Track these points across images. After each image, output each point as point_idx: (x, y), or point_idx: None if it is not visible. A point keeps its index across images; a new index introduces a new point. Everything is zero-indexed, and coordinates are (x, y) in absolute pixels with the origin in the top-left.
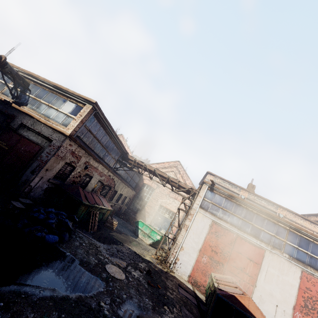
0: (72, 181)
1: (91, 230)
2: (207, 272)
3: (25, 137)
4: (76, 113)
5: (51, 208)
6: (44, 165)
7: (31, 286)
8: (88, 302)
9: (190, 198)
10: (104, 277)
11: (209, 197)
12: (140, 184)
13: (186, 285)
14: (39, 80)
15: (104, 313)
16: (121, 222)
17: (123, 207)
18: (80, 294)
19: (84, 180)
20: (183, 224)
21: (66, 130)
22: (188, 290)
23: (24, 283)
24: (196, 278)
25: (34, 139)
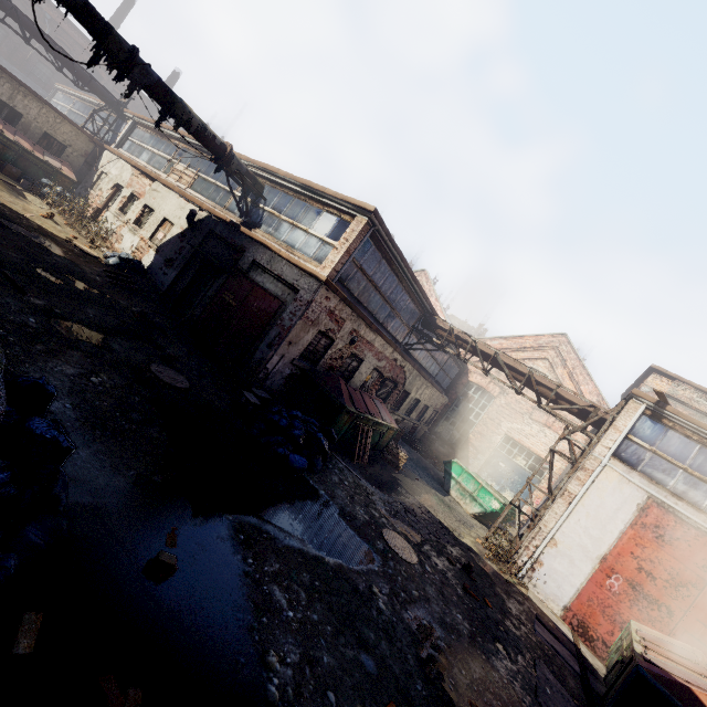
0: (329, 366)
1: (358, 460)
2: (618, 614)
3: (259, 285)
4: (338, 234)
5: (296, 411)
6: (287, 335)
7: (274, 526)
8: (353, 579)
9: (588, 429)
10: (379, 548)
11: (646, 435)
12: (461, 382)
13: (556, 625)
14: (278, 178)
15: (378, 605)
16: (416, 458)
17: (421, 427)
18: (341, 562)
19: (349, 365)
20: (561, 489)
21: (320, 270)
22: (558, 636)
23: (265, 519)
24: (584, 617)
25: (271, 288)
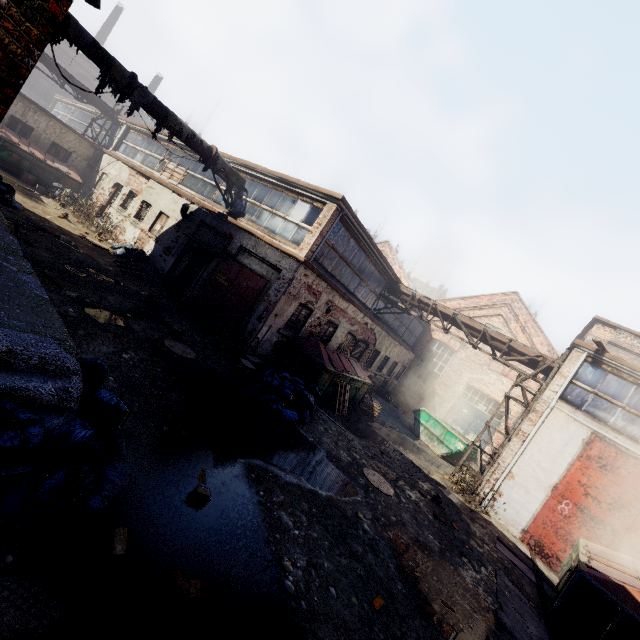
0: (309, 333)
1: (339, 412)
2: (569, 534)
3: (247, 267)
4: (312, 220)
5: (285, 373)
6: (273, 309)
7: (276, 467)
8: (342, 507)
9: (541, 375)
10: (361, 483)
11: (588, 379)
12: (425, 339)
13: (515, 545)
14: (258, 172)
15: (363, 527)
16: (388, 408)
17: (391, 381)
18: (331, 495)
19: (326, 330)
20: (516, 430)
21: (298, 251)
22: (517, 554)
23: (268, 462)
24: (540, 538)
25: (257, 269)
